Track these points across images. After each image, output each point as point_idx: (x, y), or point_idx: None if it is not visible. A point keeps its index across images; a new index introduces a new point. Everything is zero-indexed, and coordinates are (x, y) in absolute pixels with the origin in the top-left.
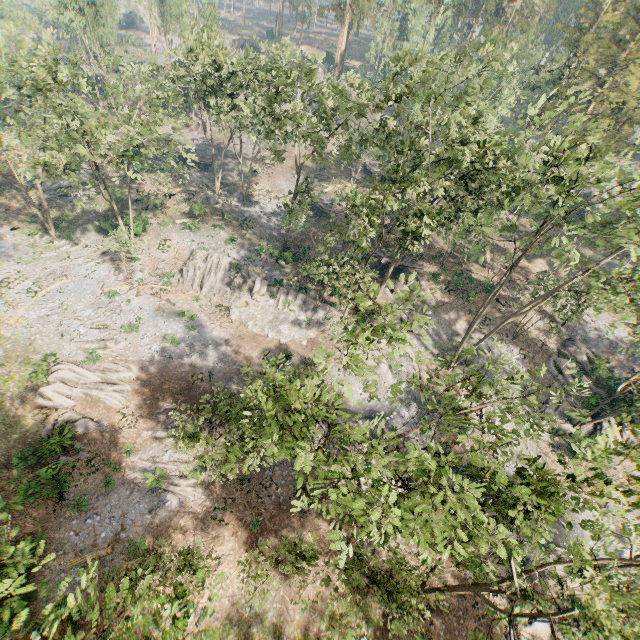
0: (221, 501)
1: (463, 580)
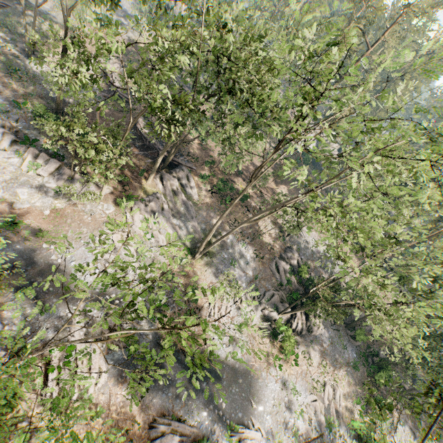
0: None
1: None
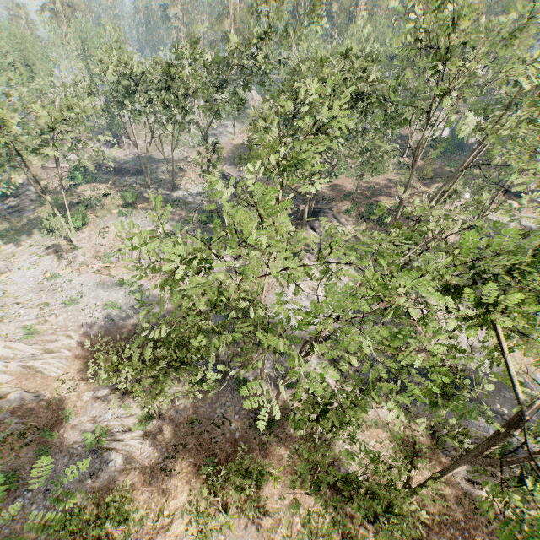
0: (171, 449)
1: (454, 485)
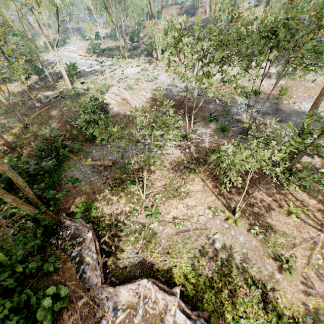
0: (194, 159)
1: None
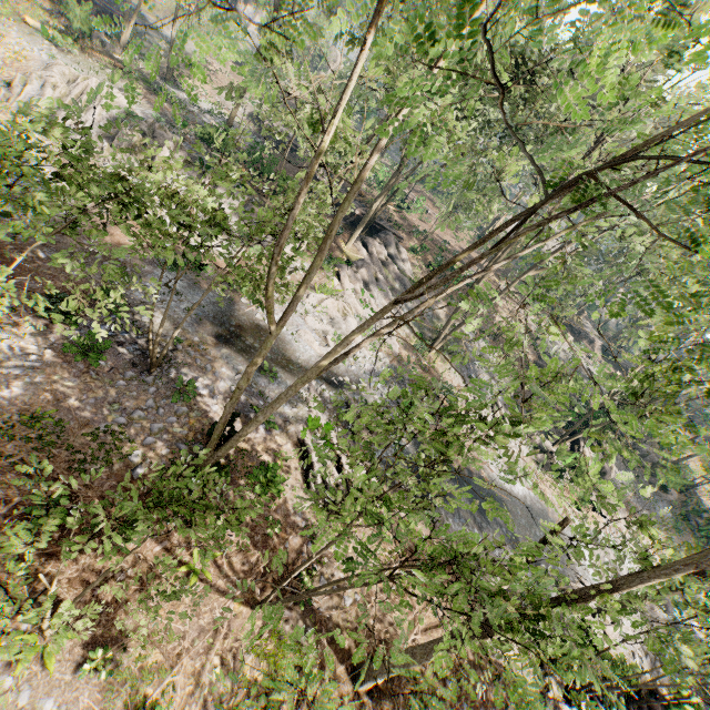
0: None
1: None
